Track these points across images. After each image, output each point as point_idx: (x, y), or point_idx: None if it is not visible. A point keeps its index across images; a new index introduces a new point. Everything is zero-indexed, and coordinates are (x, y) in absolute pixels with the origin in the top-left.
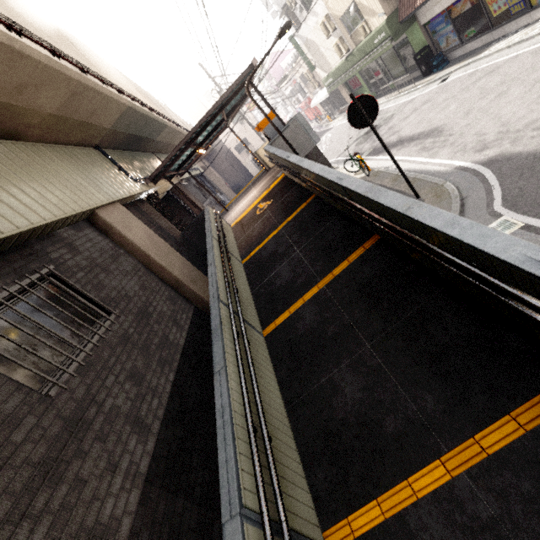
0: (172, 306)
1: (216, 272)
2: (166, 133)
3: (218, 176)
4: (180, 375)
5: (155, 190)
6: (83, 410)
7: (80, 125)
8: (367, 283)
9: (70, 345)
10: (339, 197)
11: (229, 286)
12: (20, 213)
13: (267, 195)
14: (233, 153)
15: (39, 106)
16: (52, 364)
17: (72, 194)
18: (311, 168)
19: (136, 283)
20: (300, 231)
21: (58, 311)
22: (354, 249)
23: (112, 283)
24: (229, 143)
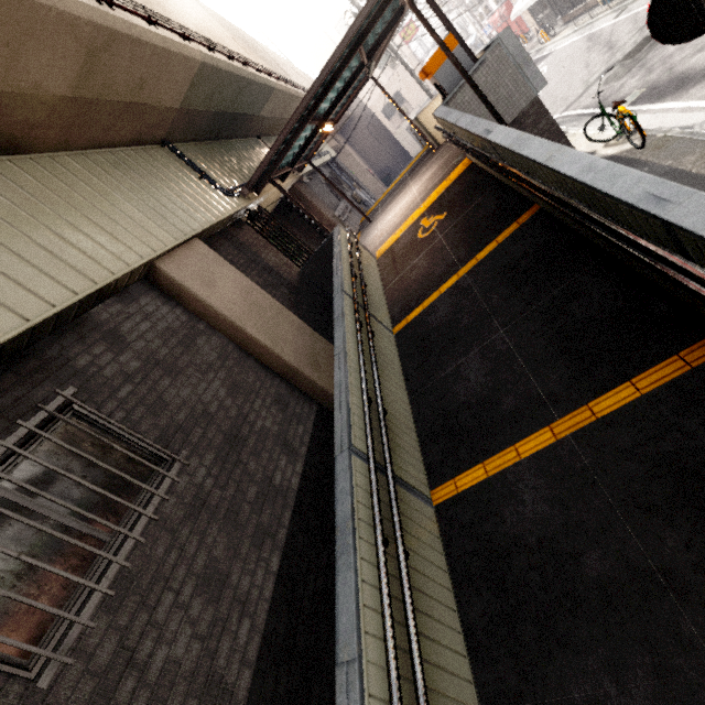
0: (281, 415)
1: (347, 376)
2: (275, 102)
3: (357, 160)
4: (289, 553)
5: (261, 201)
6: (108, 692)
7: (125, 109)
8: (703, 468)
9: (100, 538)
10: (649, 250)
11: (369, 404)
12: (6, 301)
13: (438, 201)
14: (379, 119)
15: (33, 85)
16: (50, 612)
17: (112, 241)
18: (554, 161)
19: (222, 383)
20: (506, 287)
21: (98, 453)
22: (653, 358)
23: (181, 393)
24: (374, 104)
